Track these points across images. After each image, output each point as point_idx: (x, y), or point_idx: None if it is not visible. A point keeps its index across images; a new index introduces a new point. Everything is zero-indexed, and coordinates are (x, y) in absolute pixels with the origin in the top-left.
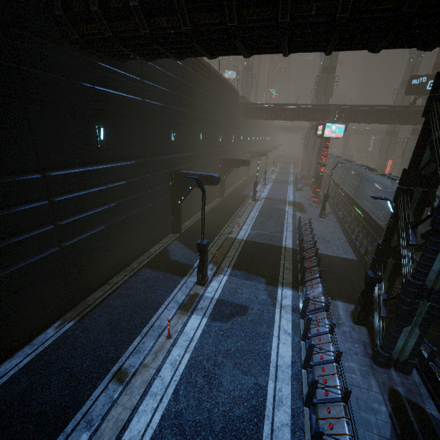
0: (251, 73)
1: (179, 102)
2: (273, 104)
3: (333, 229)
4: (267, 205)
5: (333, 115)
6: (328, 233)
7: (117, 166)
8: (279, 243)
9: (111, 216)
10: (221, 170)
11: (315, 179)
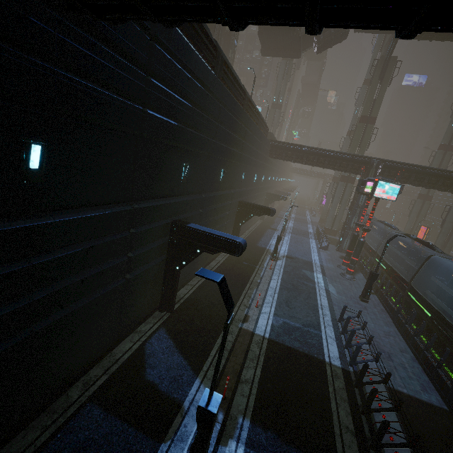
0: (279, 111)
1: (202, 124)
2: (307, 146)
3: (386, 328)
4: (291, 269)
5: (374, 170)
6: (382, 335)
7: (66, 220)
8: (319, 353)
9: (32, 320)
10: (237, 215)
11: (351, 242)
